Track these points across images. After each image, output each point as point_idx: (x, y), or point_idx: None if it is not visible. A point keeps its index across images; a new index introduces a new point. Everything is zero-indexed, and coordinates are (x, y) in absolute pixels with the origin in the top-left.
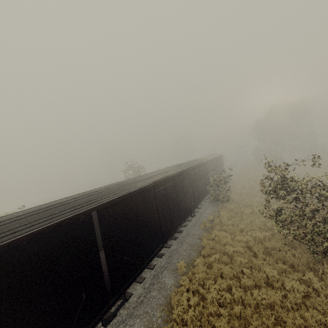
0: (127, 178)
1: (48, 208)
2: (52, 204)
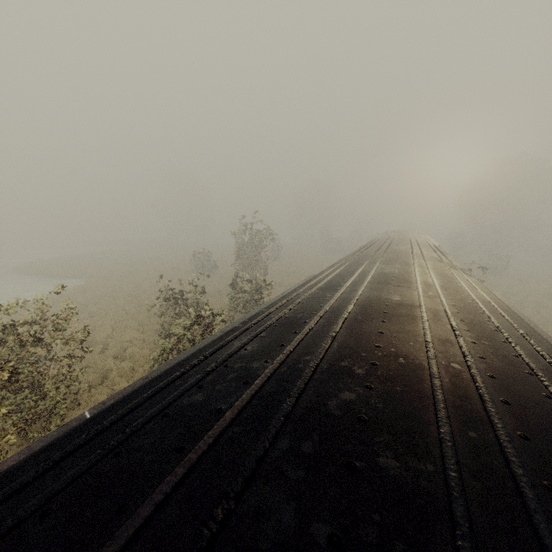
0: (241, 247)
1: (466, 409)
2: (396, 364)
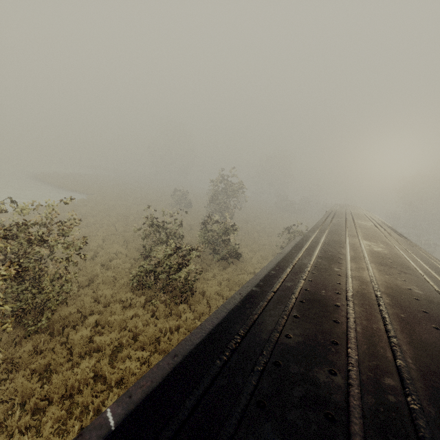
0: (215, 194)
1: None
2: None
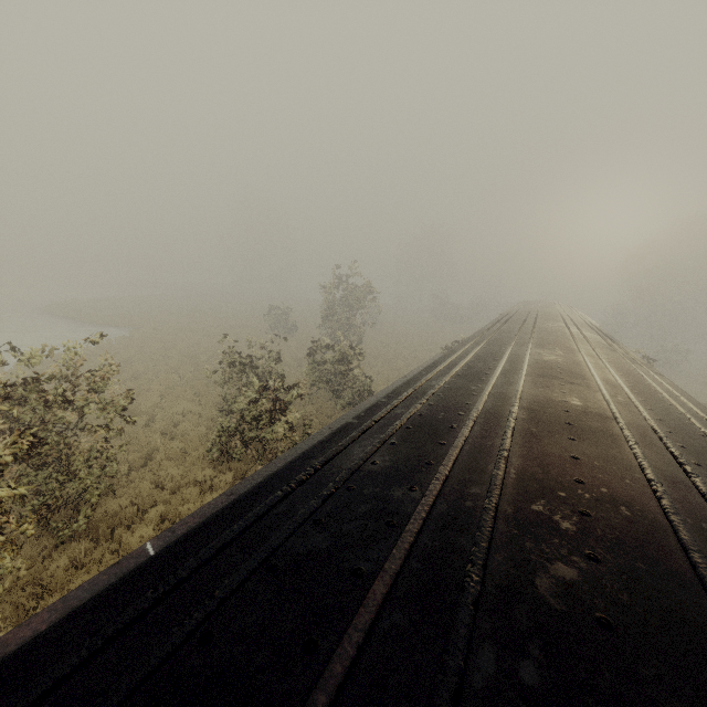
0: (331, 306)
1: None
2: (620, 518)
